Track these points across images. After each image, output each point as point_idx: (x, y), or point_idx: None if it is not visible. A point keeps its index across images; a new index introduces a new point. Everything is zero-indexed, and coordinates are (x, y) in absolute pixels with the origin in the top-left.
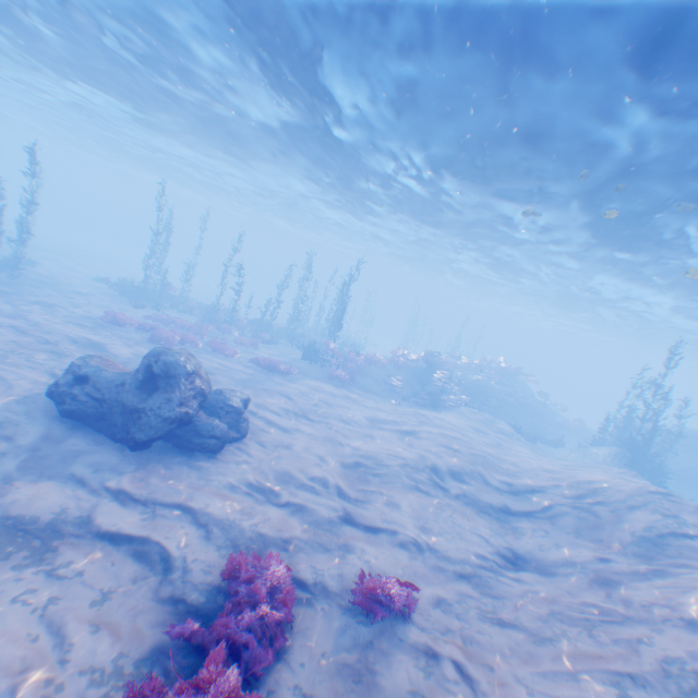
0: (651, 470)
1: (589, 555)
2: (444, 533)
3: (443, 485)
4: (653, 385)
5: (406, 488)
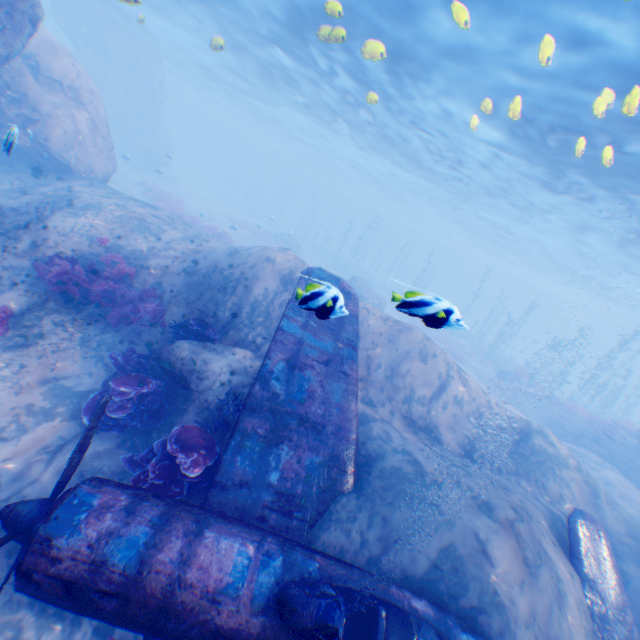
0: None
1: None
2: None
3: None
4: None
5: None
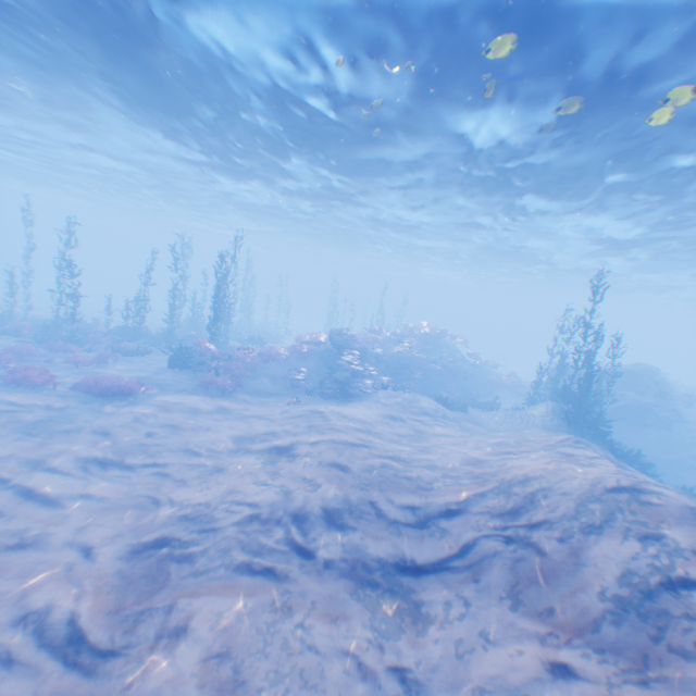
0: (594, 423)
1: (538, 664)
2: (270, 688)
3: (305, 548)
4: (582, 324)
5: (229, 579)
